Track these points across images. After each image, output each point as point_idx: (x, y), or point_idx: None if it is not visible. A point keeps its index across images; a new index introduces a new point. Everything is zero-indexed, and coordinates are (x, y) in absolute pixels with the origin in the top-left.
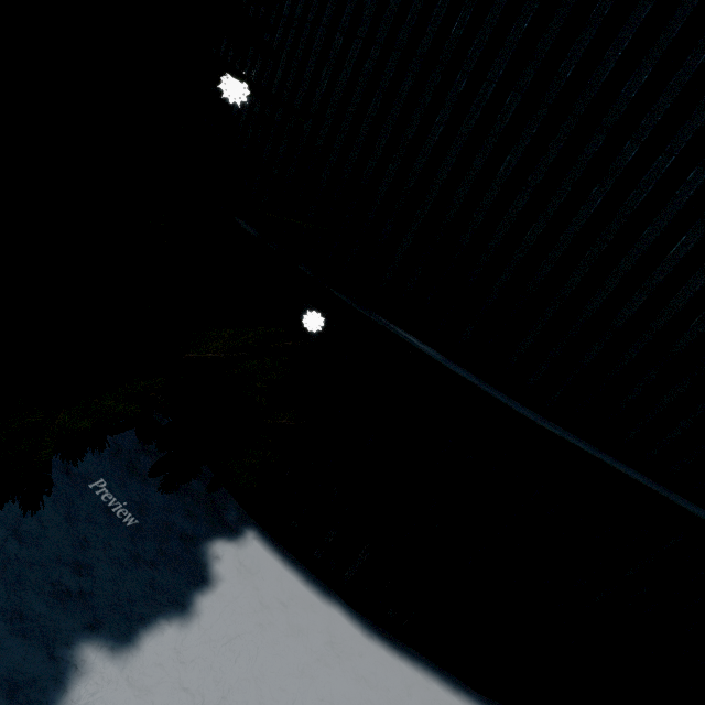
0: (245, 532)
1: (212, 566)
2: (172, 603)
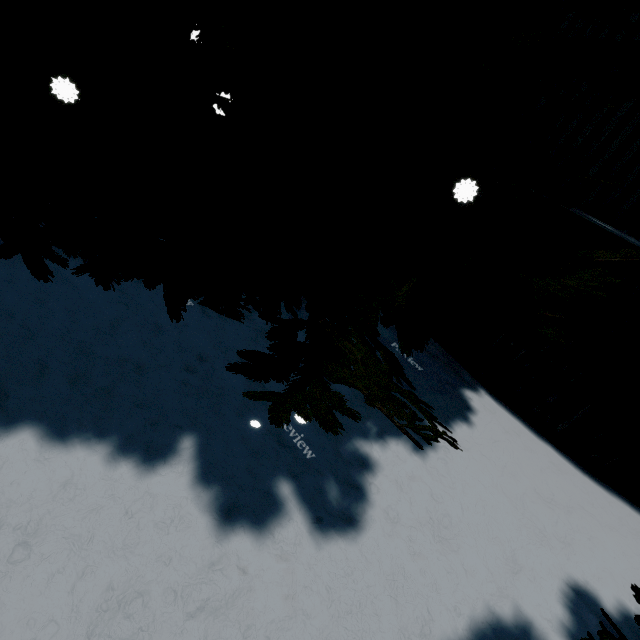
0: (479, 389)
1: (469, 402)
2: (459, 414)
